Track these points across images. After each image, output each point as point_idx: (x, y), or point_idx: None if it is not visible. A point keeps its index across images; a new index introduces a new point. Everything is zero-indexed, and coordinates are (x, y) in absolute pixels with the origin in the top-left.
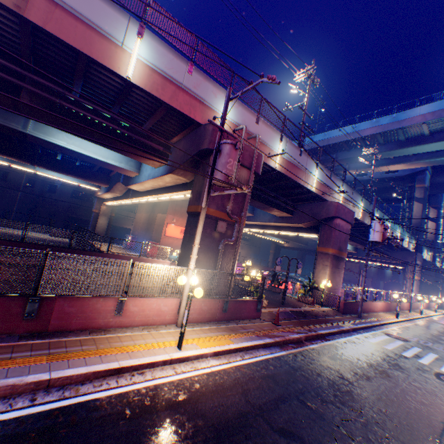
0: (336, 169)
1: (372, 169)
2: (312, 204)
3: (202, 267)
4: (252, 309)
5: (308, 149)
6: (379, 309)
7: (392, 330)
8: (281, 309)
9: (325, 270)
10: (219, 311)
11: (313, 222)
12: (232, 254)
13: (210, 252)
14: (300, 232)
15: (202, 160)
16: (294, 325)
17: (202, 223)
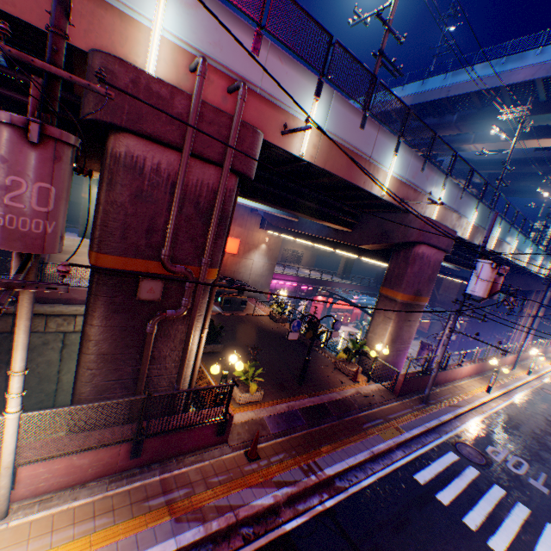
0: (455, 141)
1: (511, 149)
2: (385, 215)
3: (113, 364)
4: (207, 433)
5: (413, 104)
6: (464, 374)
7: (469, 431)
8: (285, 404)
9: (386, 325)
10: (124, 457)
11: (383, 245)
12: (185, 333)
13: (130, 336)
14: (361, 257)
15: (105, 145)
16: (288, 452)
17: (25, 323)
